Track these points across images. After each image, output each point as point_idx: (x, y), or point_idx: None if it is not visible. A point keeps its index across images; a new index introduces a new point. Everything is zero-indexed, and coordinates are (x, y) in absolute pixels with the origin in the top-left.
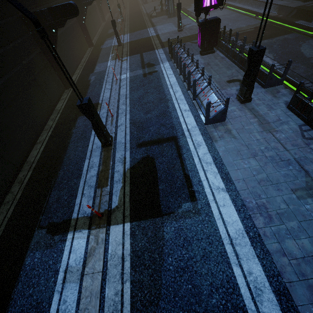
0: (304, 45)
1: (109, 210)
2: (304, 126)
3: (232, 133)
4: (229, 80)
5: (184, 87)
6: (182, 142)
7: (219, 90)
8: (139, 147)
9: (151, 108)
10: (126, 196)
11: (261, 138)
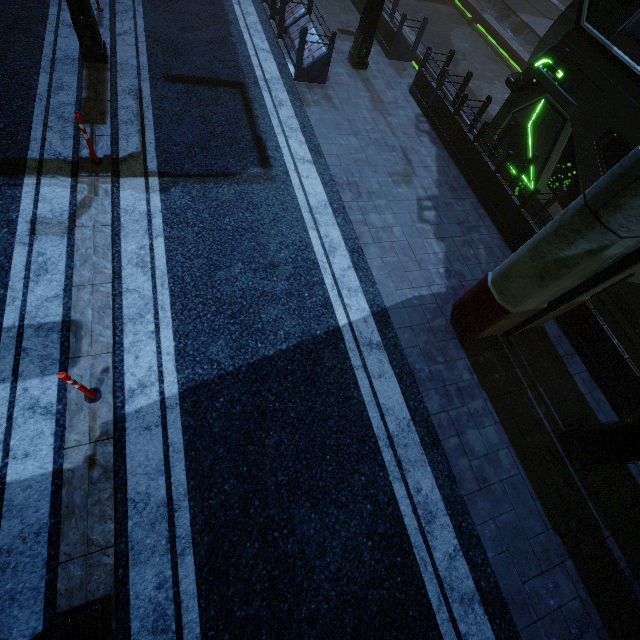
0: (456, 31)
1: (114, 158)
2: (422, 118)
3: (333, 102)
4: (342, 29)
5: (264, 11)
6: (253, 94)
7: (324, 21)
8: (170, 81)
9: (194, 24)
10: (149, 145)
11: (369, 117)
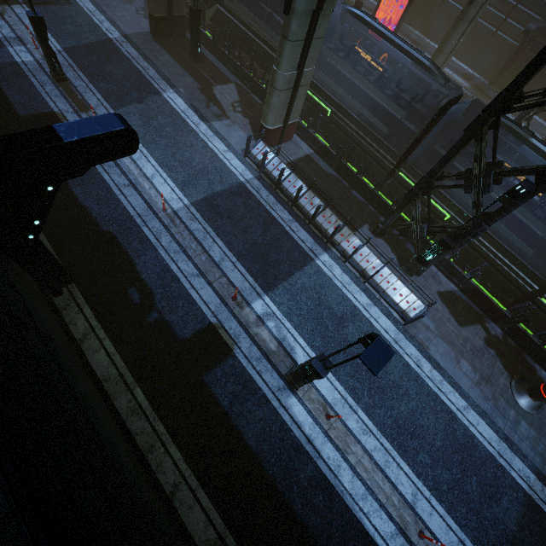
0: None
1: (4, 0)
2: None
3: None
4: None
5: None
6: None
7: None
8: None
9: None
10: None
11: None
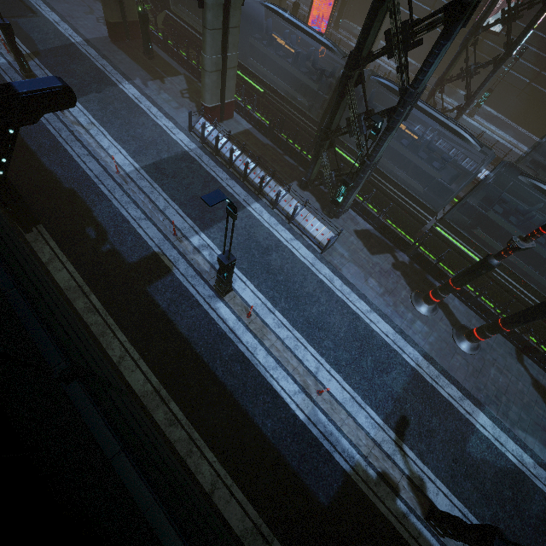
0: None
1: None
2: None
3: None
4: None
5: None
6: None
7: None
8: None
9: None
10: None
11: None
